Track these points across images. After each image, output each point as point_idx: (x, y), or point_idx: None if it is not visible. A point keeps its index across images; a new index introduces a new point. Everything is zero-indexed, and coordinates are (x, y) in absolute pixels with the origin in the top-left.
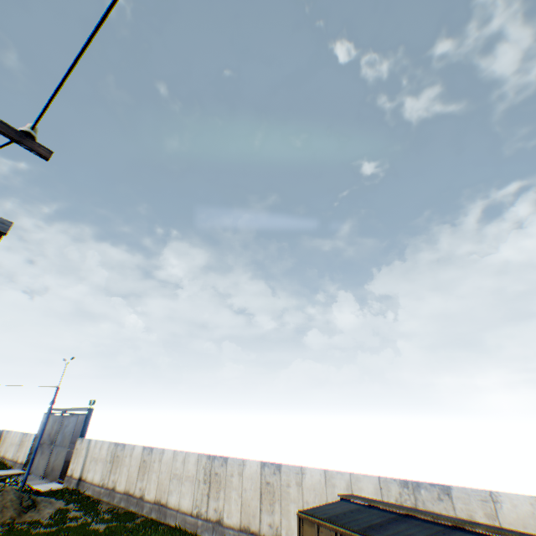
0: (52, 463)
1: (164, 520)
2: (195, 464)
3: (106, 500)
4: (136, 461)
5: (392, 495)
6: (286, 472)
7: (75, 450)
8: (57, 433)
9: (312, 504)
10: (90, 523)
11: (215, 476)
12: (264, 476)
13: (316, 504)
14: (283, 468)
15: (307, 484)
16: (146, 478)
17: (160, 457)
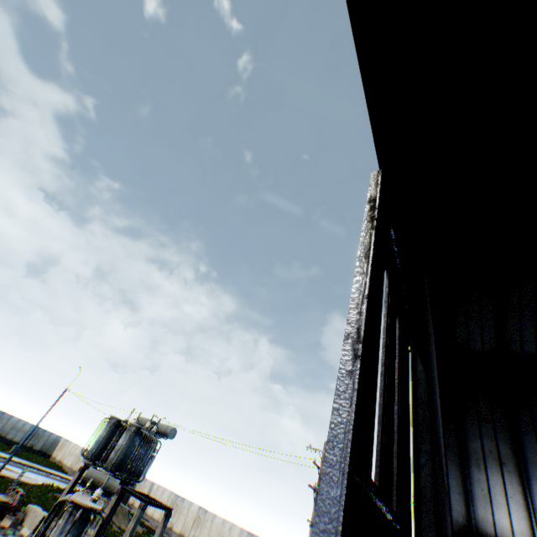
0: None
1: None
2: (238, 533)
3: (163, 534)
4: (193, 513)
5: None
6: None
7: (138, 485)
8: None
9: None
10: None
11: None
12: None
13: None
14: None
15: None
16: (199, 529)
17: (212, 518)
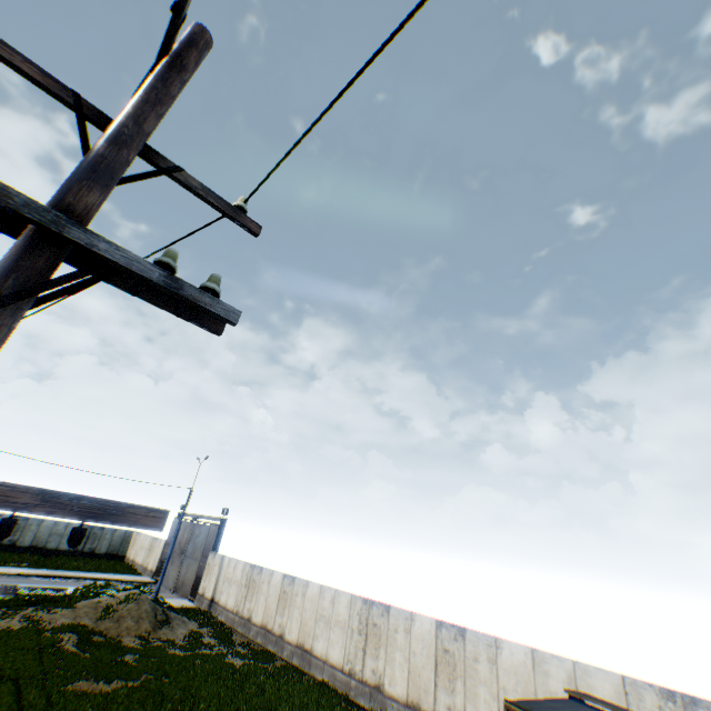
0: (182, 576)
1: (308, 670)
2: (347, 607)
3: (241, 631)
4: (275, 590)
5: (645, 707)
6: (473, 641)
7: (207, 566)
8: (187, 542)
9: (512, 693)
10: (225, 654)
11: (373, 627)
12: (440, 640)
13: (519, 694)
14: (468, 634)
15: (505, 663)
16: (287, 614)
17: (303, 591)
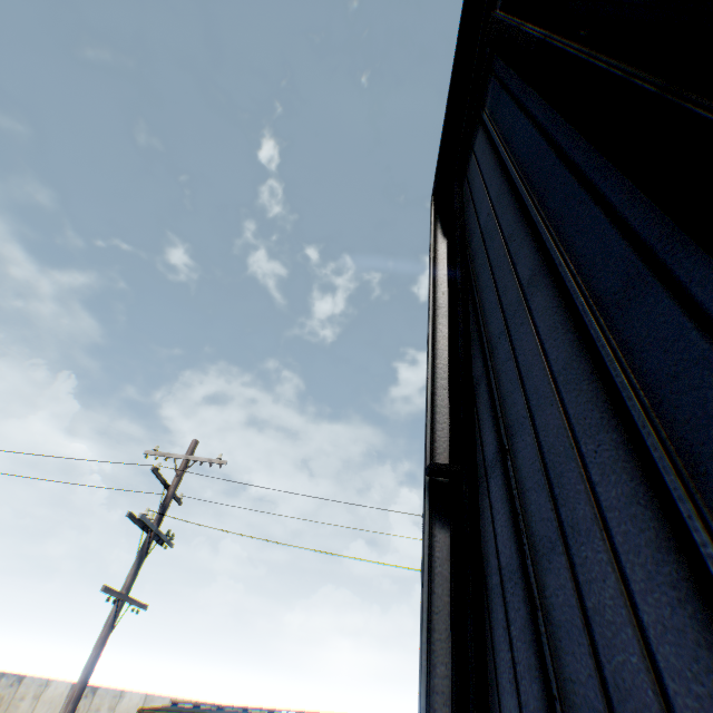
0: None
1: None
2: None
3: None
4: None
5: None
6: (103, 695)
7: None
8: None
9: None
10: None
11: None
12: None
13: None
14: (101, 690)
15: (122, 707)
16: None
17: None
